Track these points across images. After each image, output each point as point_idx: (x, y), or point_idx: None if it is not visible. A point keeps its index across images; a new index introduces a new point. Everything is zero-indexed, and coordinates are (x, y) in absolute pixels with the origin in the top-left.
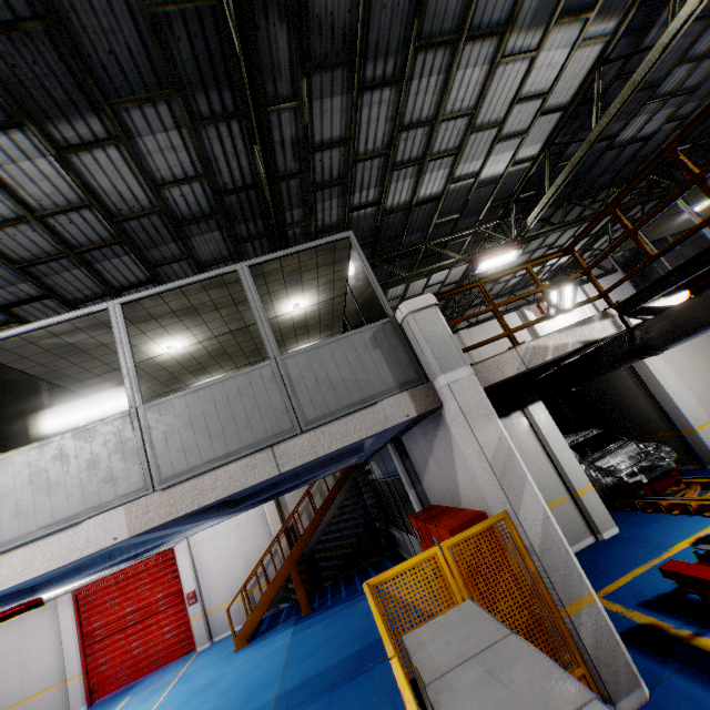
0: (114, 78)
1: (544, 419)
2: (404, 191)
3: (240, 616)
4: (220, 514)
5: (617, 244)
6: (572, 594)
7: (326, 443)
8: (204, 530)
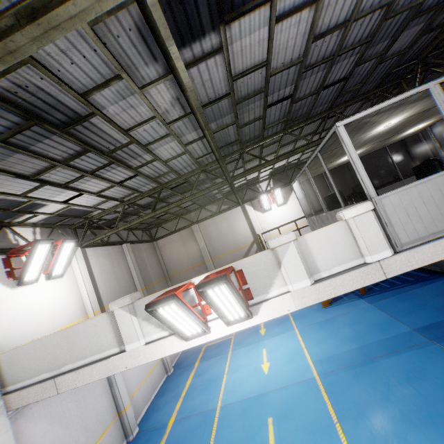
0: None
1: None
2: None
3: None
4: None
5: None
6: None
7: None
8: None
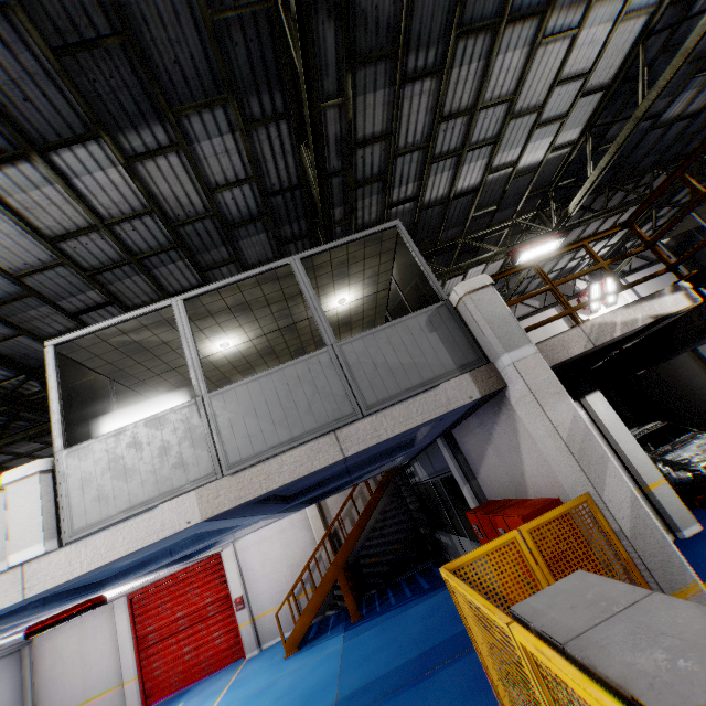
0: (178, 86)
1: (604, 410)
2: (442, 184)
3: (287, 623)
4: (274, 509)
5: (686, 211)
6: (674, 582)
7: (389, 426)
8: (249, 535)
